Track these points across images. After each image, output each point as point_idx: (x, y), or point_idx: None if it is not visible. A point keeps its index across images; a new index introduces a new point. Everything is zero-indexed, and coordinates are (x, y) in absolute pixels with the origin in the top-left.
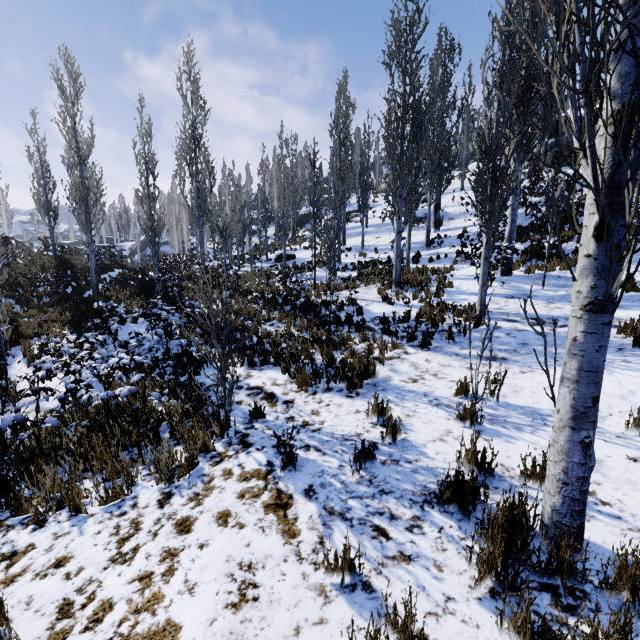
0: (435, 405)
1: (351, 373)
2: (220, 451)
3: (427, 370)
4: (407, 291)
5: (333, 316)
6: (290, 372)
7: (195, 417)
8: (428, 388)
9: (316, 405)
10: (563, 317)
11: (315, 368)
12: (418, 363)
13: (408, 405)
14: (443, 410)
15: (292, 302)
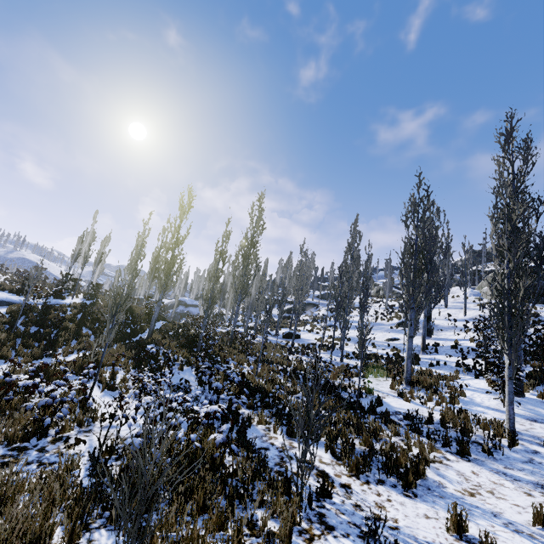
0: (514, 531)
1: (403, 468)
2: (304, 526)
3: (479, 484)
4: (419, 391)
5: (355, 401)
6: (335, 452)
7: (267, 480)
8: (493, 507)
9: (376, 497)
10: None
11: (363, 454)
12: (465, 473)
13: (482, 523)
14: (528, 540)
15: (317, 380)
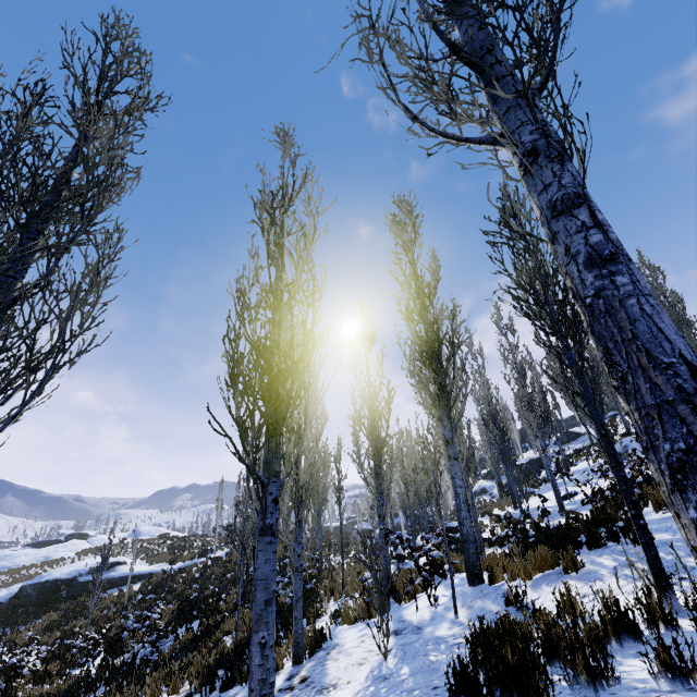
0: None
1: None
2: None
3: None
4: None
5: None
6: None
7: None
8: None
9: None
10: (318, 684)
11: None
12: None
13: None
14: None
15: None
